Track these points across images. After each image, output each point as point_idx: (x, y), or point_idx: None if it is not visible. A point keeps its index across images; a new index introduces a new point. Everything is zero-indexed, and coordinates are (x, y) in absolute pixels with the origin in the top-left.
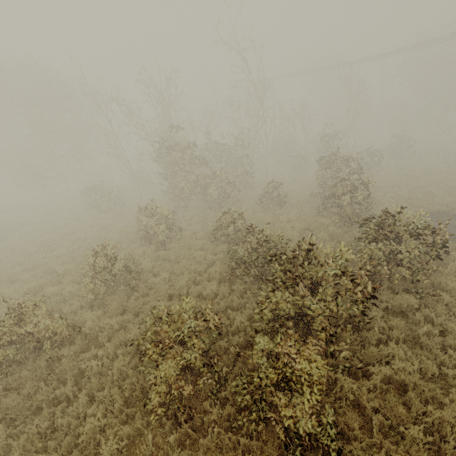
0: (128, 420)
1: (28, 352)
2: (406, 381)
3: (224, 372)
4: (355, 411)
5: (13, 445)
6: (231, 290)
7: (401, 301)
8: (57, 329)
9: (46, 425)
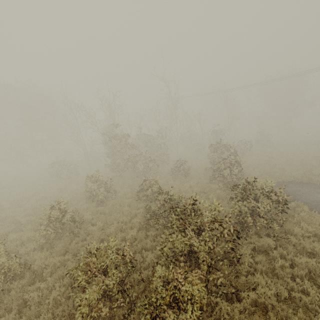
0: None
1: None
2: (266, 303)
3: (133, 298)
4: None
5: None
6: (147, 235)
7: (263, 242)
8: (12, 266)
9: None
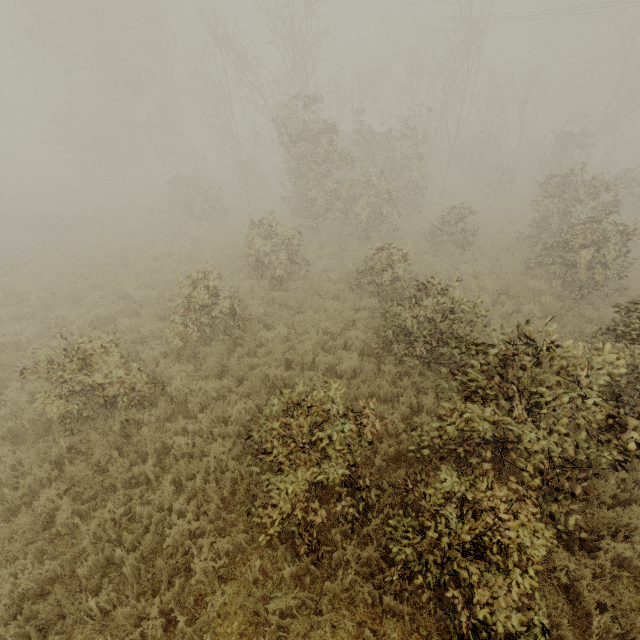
0: (226, 527)
1: (97, 405)
2: None
3: (371, 501)
4: (559, 595)
5: (81, 530)
6: (376, 369)
7: None
8: (135, 384)
9: (122, 512)
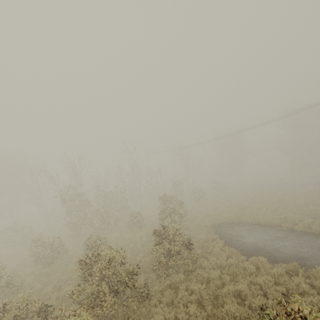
0: None
1: None
2: None
3: None
4: None
5: None
6: None
7: (175, 278)
8: None
9: None
